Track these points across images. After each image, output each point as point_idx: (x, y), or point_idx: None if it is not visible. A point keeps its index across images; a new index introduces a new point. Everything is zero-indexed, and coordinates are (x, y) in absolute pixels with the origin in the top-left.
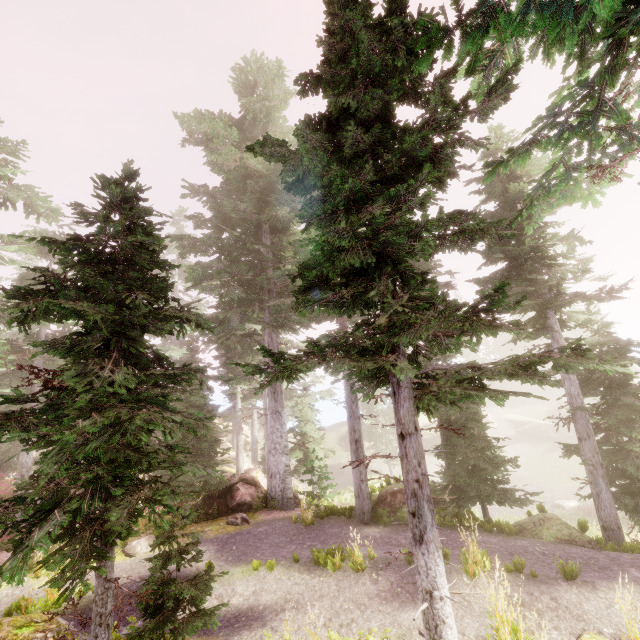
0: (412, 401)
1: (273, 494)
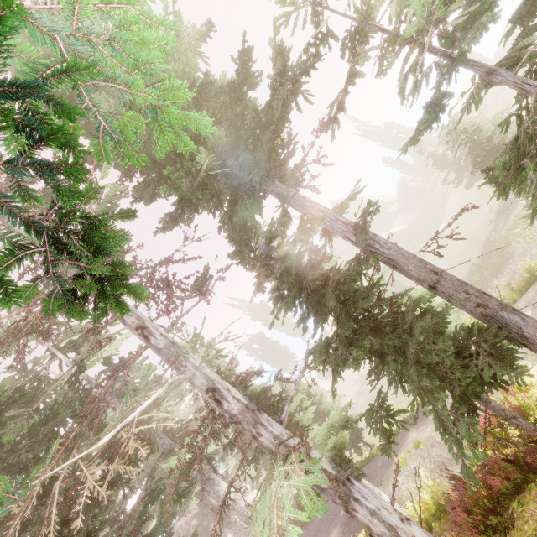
0: None
1: None
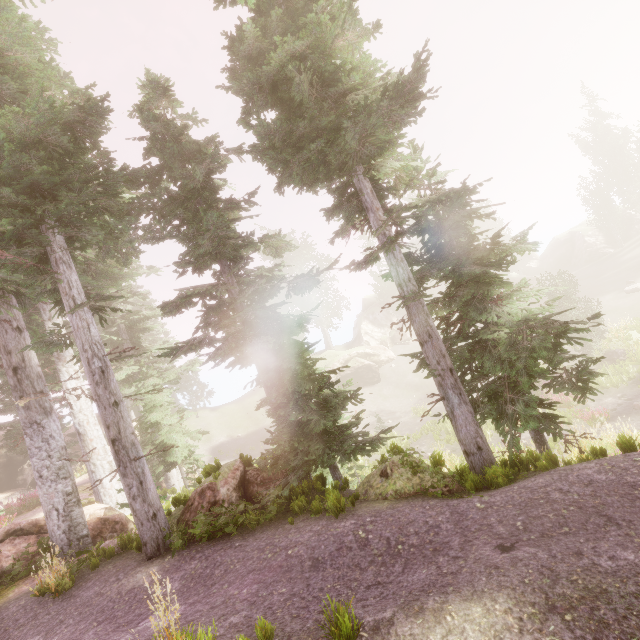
0: None
1: (55, 541)
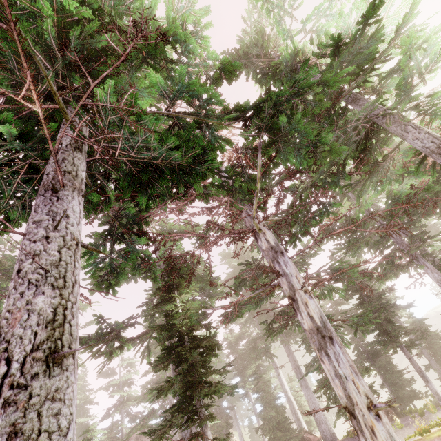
0: (406, 350)
1: (325, 433)
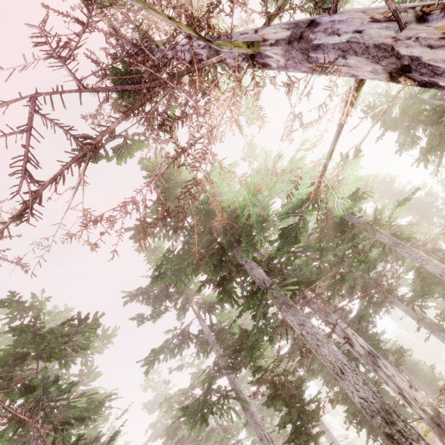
0: (396, 368)
1: None
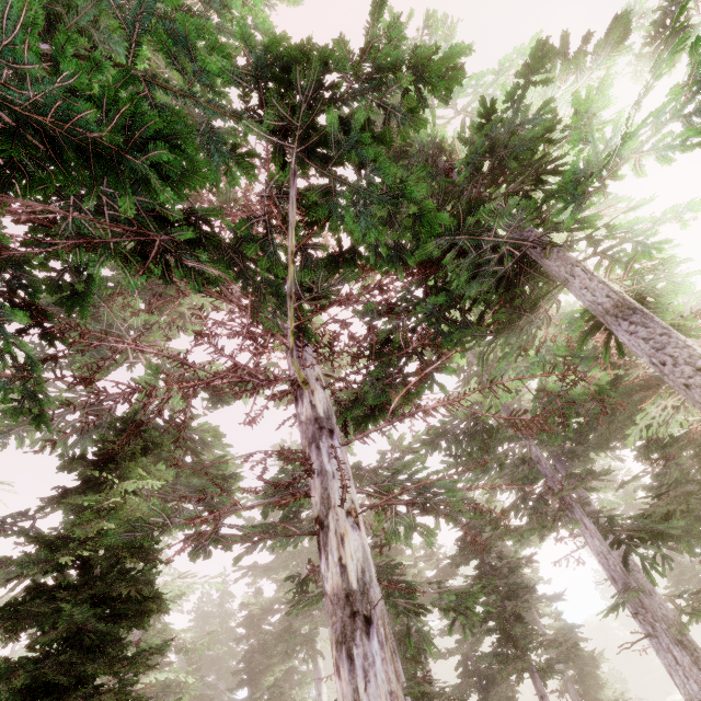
0: (539, 678)
1: None
